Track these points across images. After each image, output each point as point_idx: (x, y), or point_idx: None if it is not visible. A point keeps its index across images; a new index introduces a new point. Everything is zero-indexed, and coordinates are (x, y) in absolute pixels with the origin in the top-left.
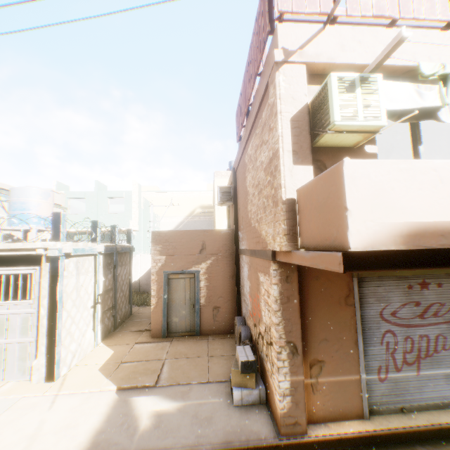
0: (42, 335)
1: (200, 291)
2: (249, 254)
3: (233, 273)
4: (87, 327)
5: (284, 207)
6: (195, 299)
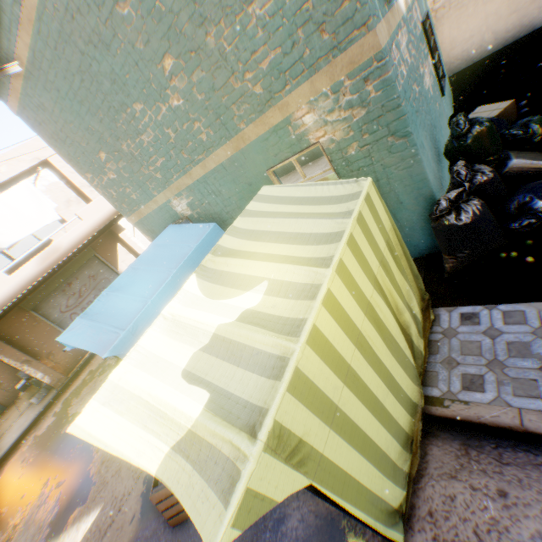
0: None
1: None
2: None
3: None
4: None
5: None
6: None
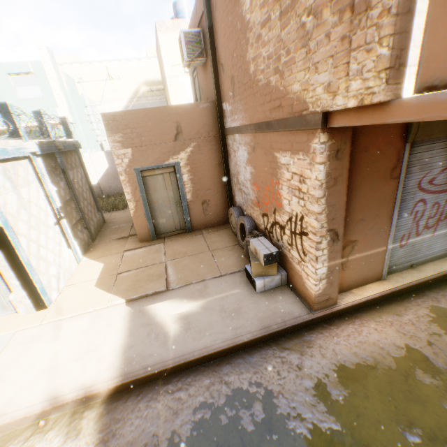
0: (4, 268)
1: (184, 186)
2: (254, 131)
3: (219, 160)
4: (60, 246)
5: (394, 4)
6: (181, 196)
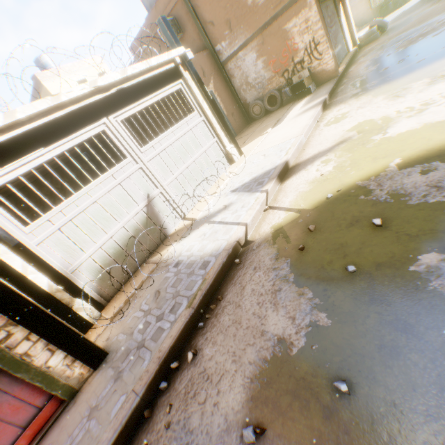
0: (219, 130)
1: (220, 106)
2: (261, 32)
3: (226, 85)
4: None
5: None
6: (222, 113)
